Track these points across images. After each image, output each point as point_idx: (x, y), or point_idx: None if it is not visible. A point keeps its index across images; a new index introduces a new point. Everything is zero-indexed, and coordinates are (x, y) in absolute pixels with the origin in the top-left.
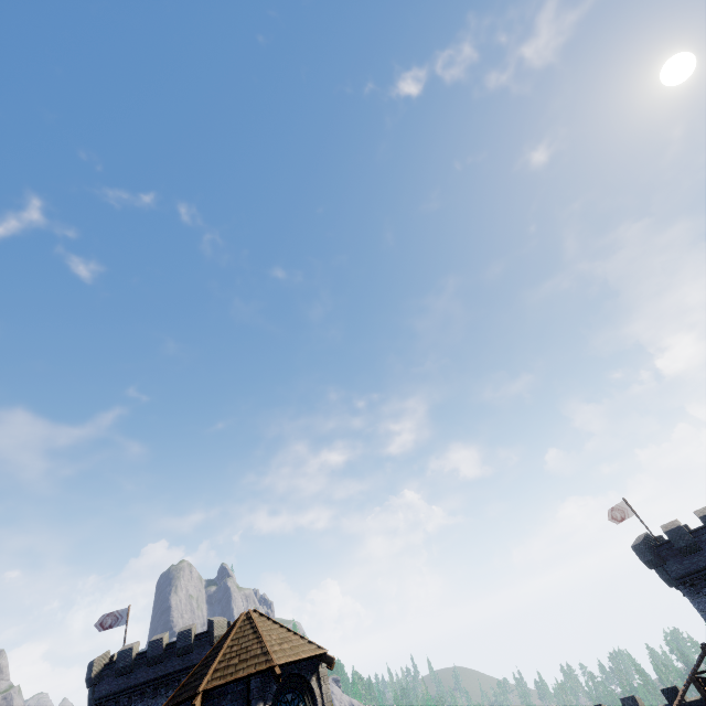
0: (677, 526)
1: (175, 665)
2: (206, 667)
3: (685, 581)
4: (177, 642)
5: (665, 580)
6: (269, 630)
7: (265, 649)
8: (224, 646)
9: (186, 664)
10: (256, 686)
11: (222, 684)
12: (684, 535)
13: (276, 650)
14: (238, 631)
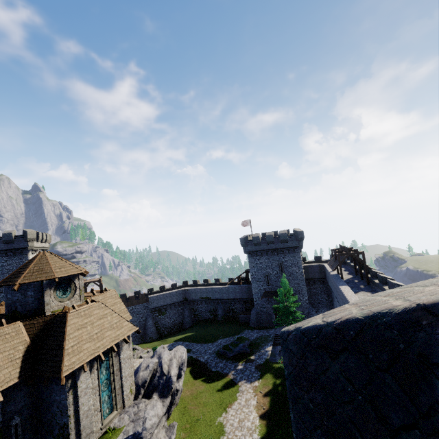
0: (258, 236)
1: (2, 247)
2: (20, 274)
3: (250, 253)
4: (2, 238)
5: (244, 251)
6: (55, 262)
7: (51, 270)
8: (30, 267)
9: (10, 248)
10: (46, 283)
11: (28, 282)
12: (258, 239)
13: (57, 271)
14: (38, 260)
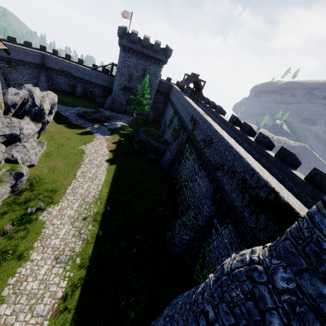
0: (136, 34)
1: None
2: None
3: (123, 47)
4: None
5: (119, 43)
6: None
7: None
8: None
9: None
10: None
11: None
12: (135, 37)
13: None
14: None
